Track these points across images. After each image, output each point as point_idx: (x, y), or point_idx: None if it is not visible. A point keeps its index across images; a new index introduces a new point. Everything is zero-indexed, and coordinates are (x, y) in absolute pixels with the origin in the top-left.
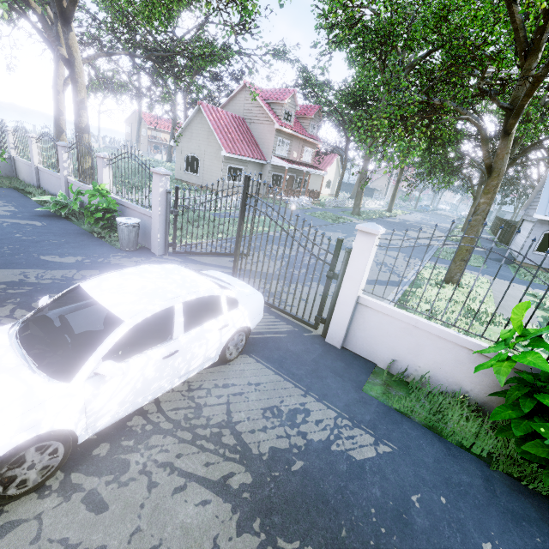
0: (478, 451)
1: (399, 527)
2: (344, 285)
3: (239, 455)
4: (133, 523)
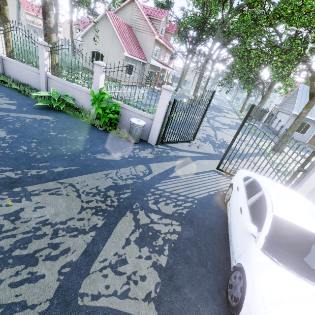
0: None
1: None
2: (312, 176)
3: None
4: None
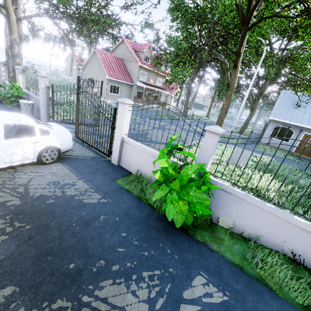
0: (155, 206)
1: (83, 225)
2: (116, 131)
3: (21, 195)
4: None
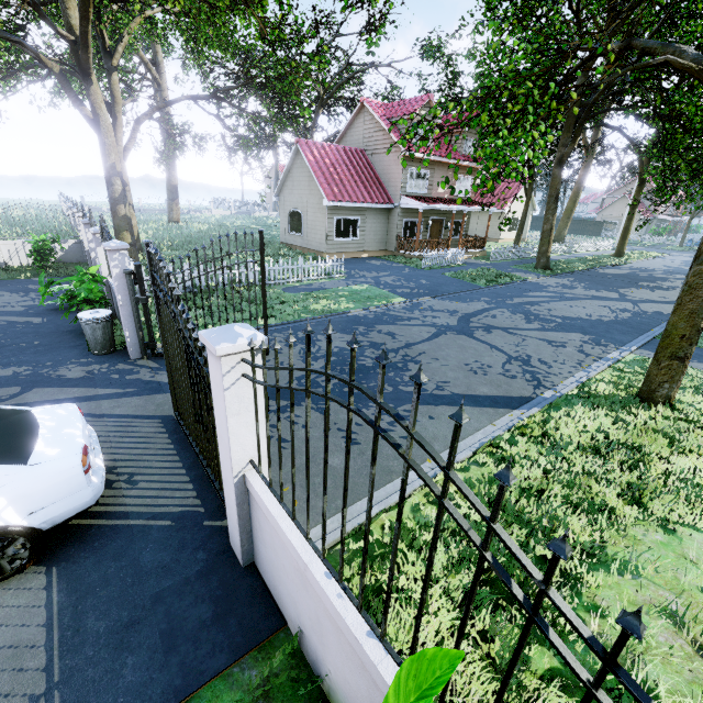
0: None
1: None
2: (220, 448)
3: None
4: None
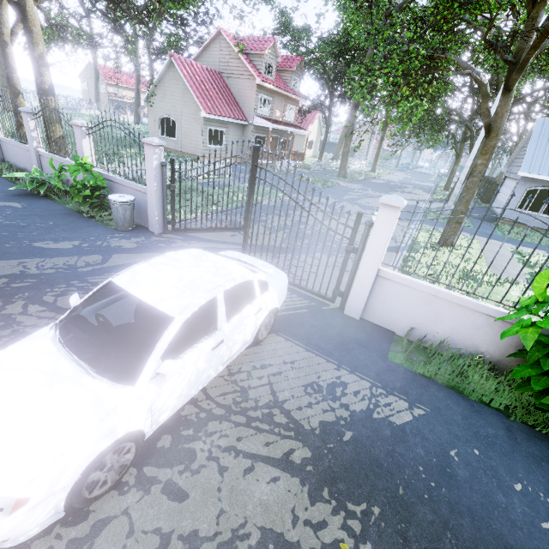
0: (496, 405)
1: (445, 480)
2: (364, 259)
3: (294, 432)
4: (216, 506)
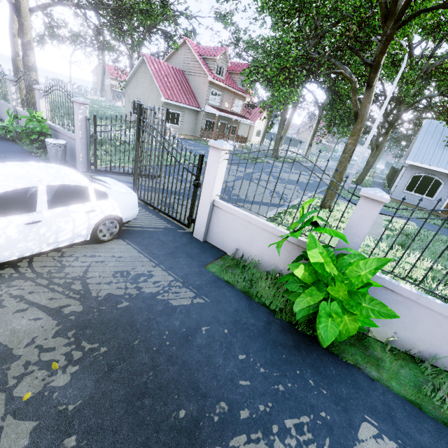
0: (273, 308)
1: (181, 343)
2: (203, 191)
3: (80, 295)
4: None
